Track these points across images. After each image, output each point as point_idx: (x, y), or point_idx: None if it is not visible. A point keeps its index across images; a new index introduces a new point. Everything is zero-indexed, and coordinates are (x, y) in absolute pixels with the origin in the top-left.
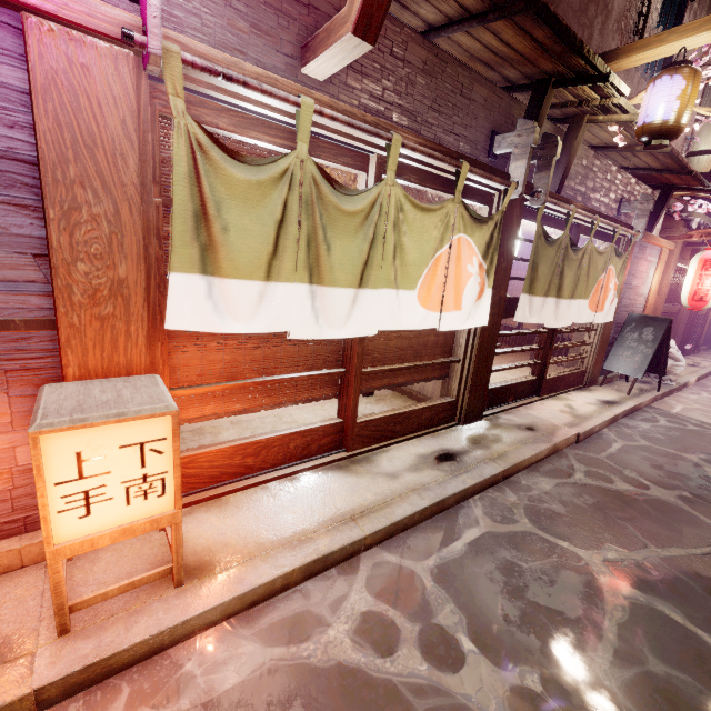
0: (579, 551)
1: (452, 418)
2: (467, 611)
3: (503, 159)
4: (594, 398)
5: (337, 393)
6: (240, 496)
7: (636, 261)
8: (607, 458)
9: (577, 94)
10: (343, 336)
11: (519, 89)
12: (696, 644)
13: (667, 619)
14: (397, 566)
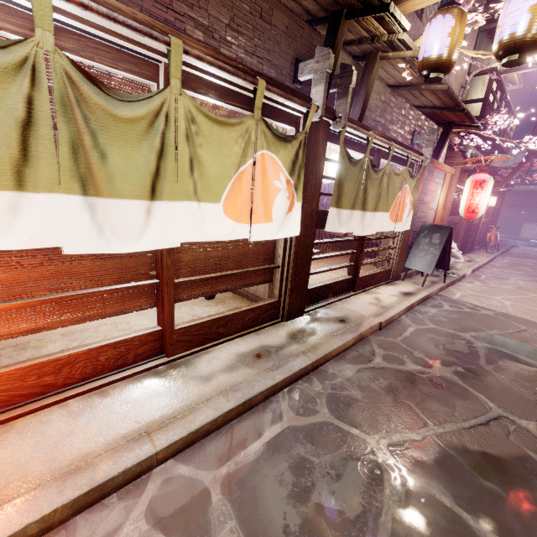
0: (368, 437)
1: (276, 316)
2: (247, 527)
3: (309, 87)
4: (397, 290)
5: (154, 303)
6: (31, 418)
7: (426, 182)
8: (402, 341)
9: (368, 29)
10: (139, 249)
11: (319, 21)
12: (460, 530)
13: (437, 504)
14: (188, 479)
